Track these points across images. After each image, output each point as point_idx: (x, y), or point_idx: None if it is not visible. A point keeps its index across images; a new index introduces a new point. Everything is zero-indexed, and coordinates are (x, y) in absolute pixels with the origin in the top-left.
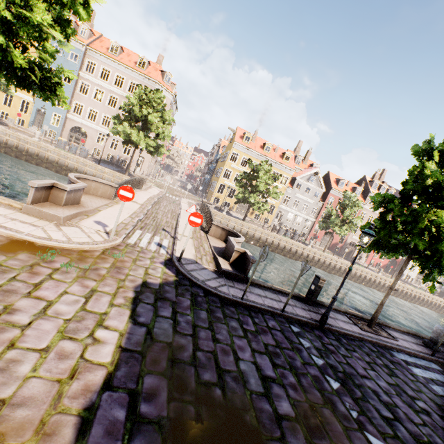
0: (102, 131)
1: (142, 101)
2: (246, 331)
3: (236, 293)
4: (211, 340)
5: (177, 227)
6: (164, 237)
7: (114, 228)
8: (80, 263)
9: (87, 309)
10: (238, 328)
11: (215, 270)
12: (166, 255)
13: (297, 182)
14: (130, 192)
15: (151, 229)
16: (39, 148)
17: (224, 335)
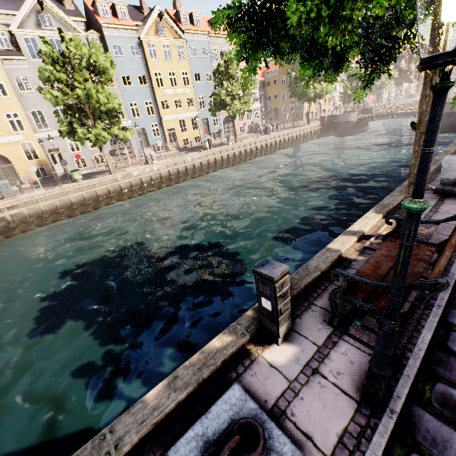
0: None
1: None
2: None
3: None
4: None
5: None
6: None
7: None
8: None
9: None
10: None
11: None
12: None
13: None
14: None
15: None
16: (280, 137)
17: None
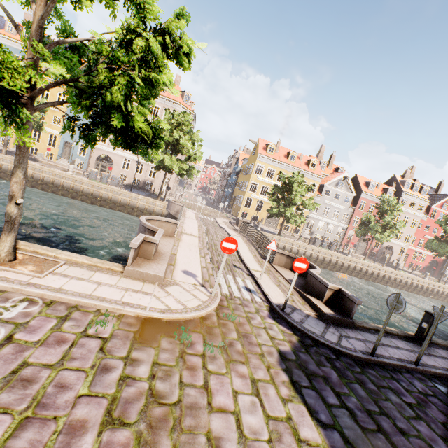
0: (127, 156)
1: (171, 125)
2: (412, 407)
3: (359, 347)
4: (399, 433)
5: (243, 259)
6: (243, 277)
7: (216, 283)
8: (212, 338)
9: (270, 416)
10: (402, 404)
11: (316, 315)
12: (263, 304)
13: (325, 188)
14: (232, 243)
15: (226, 269)
16: (74, 181)
17: (401, 420)
